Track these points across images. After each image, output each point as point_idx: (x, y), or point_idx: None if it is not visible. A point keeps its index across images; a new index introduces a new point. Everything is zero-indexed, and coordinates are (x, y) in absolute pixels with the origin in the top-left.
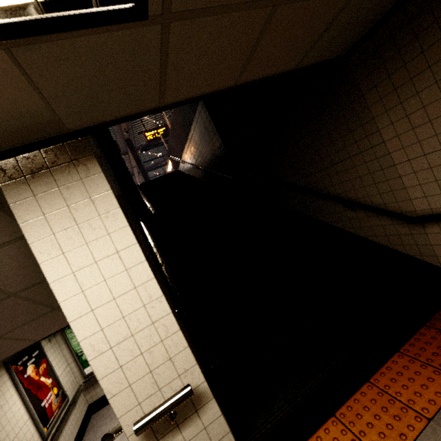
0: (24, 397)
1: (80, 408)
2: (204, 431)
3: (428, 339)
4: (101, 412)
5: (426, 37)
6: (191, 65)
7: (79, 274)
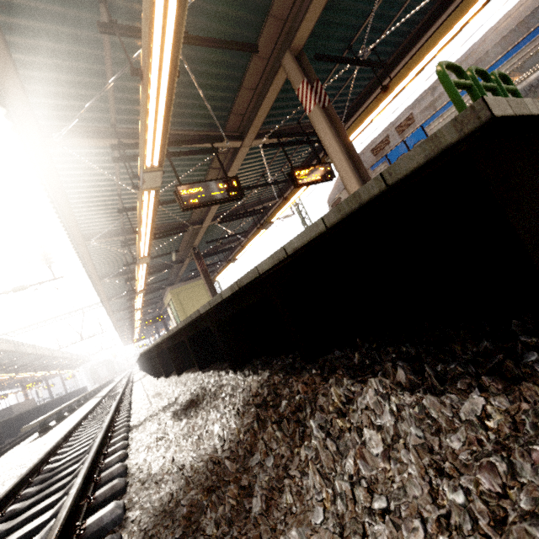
0: None
1: None
2: None
3: None
4: None
5: None
6: None
7: None
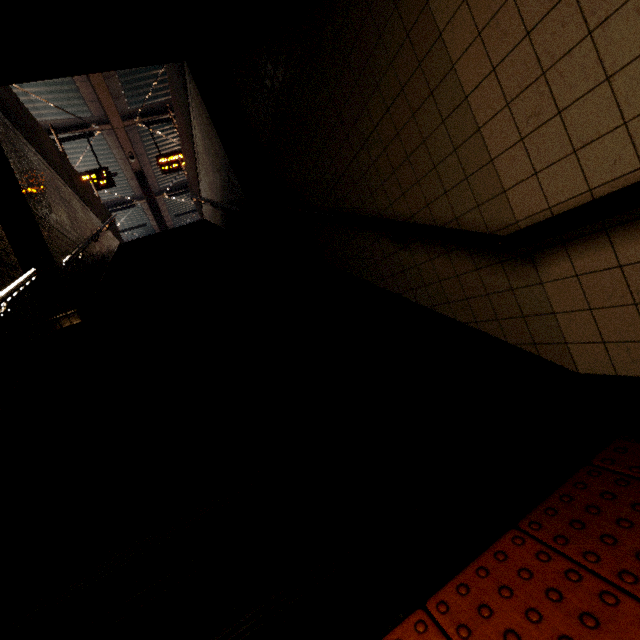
0: None
1: None
2: None
3: (510, 574)
4: None
5: None
6: None
7: None
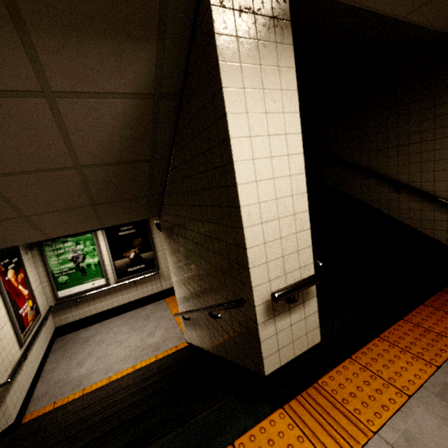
0: (5, 299)
1: (49, 328)
2: (304, 320)
3: (446, 299)
4: (68, 337)
5: None
6: None
7: (254, 141)
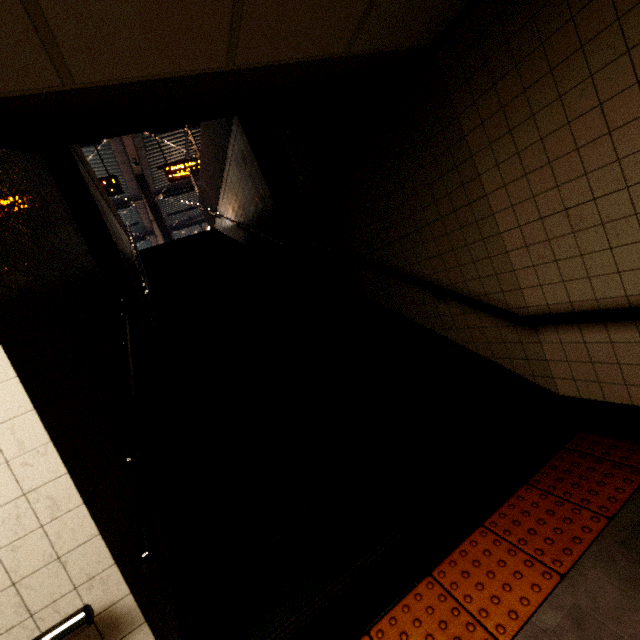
0: None
1: None
2: None
3: (526, 506)
4: None
5: (548, 18)
6: (101, 4)
7: None
